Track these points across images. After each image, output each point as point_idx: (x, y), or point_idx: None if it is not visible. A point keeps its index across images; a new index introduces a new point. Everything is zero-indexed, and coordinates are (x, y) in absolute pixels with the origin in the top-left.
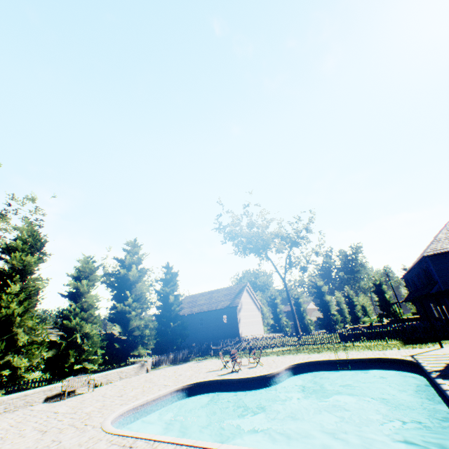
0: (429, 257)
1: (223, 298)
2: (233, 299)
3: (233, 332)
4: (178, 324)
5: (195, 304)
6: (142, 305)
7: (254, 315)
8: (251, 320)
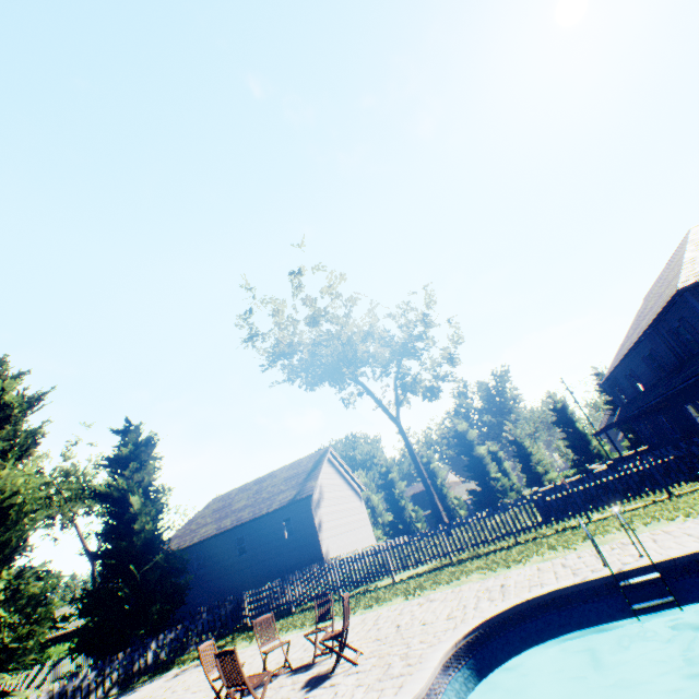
0: (691, 291)
1: (283, 486)
2: (304, 484)
3: (311, 555)
4: (158, 565)
5: (228, 511)
6: (7, 534)
7: (351, 509)
8: (346, 522)
